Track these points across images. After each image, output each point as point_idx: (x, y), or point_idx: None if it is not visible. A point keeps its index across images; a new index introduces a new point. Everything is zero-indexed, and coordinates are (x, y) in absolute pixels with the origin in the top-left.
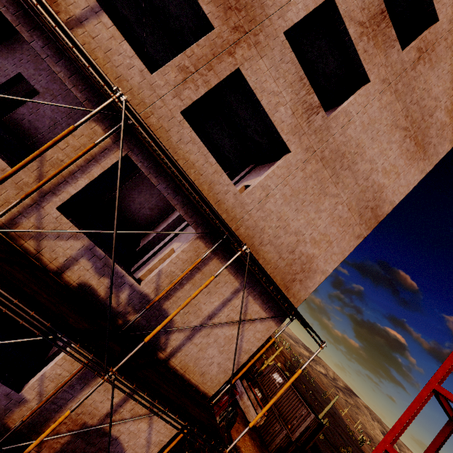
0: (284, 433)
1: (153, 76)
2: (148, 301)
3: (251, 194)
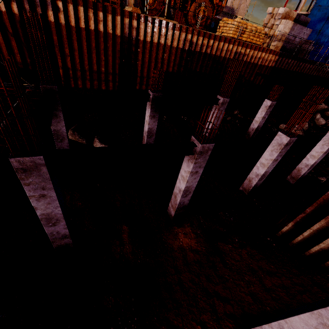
0: None
1: None
2: (230, 8)
3: None
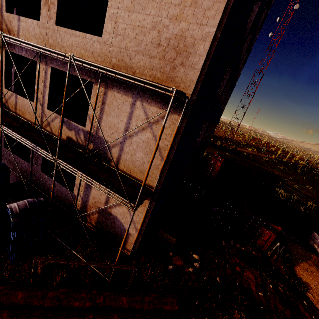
0: None
1: (41, 22)
2: (92, 134)
3: (106, 31)
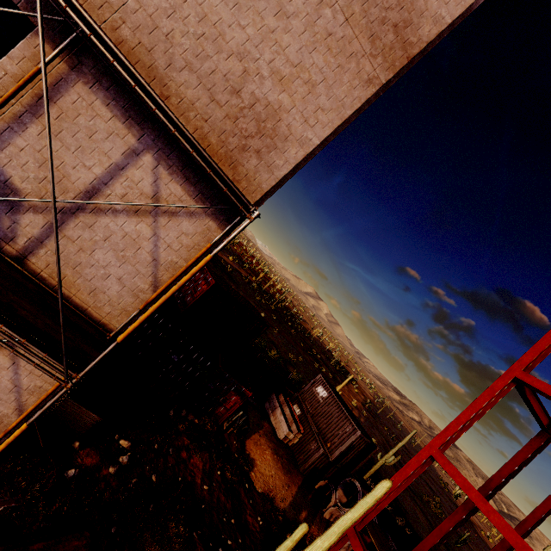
0: (321, 452)
1: None
2: None
3: None
